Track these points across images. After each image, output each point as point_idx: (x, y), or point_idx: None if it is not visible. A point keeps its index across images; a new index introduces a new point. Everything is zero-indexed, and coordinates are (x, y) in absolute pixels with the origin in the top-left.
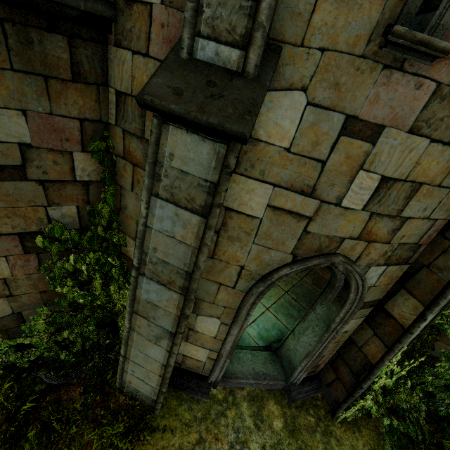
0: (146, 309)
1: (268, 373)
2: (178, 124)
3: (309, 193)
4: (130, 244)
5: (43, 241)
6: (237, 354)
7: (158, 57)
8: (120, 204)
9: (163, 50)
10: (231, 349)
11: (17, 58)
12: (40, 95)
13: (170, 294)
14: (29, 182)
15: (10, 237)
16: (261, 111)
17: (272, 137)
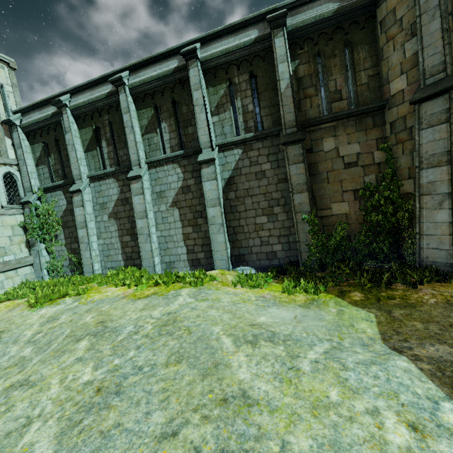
0: (428, 188)
1: None
2: (426, 101)
3: None
4: (405, 184)
5: (362, 192)
6: None
7: (408, 99)
8: (396, 167)
9: (410, 96)
10: None
11: (358, 128)
12: (363, 136)
13: (441, 169)
14: (358, 167)
15: (350, 192)
16: None
17: None
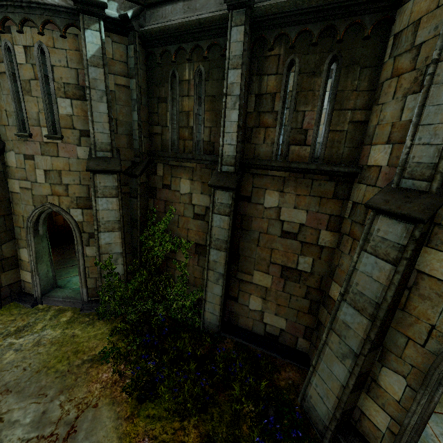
0: None
1: (75, 297)
2: None
3: (27, 180)
4: None
5: None
6: (64, 290)
7: None
8: None
9: None
10: (35, 267)
11: None
12: None
13: None
14: None
15: None
16: (7, 158)
17: (12, 165)
